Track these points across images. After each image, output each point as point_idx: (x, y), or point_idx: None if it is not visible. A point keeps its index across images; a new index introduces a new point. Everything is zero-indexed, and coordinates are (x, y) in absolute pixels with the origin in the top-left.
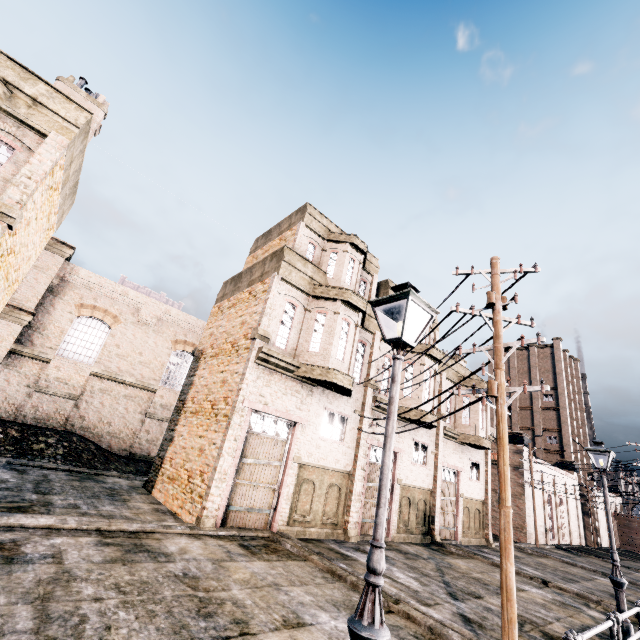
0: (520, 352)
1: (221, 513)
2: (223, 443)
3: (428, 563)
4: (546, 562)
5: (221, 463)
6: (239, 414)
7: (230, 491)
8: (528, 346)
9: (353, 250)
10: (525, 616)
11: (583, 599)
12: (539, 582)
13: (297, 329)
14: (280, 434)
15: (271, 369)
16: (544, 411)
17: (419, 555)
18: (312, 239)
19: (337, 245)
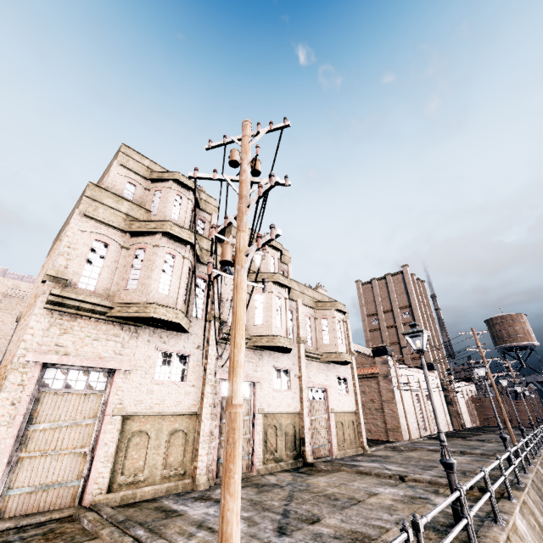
0: (380, 282)
1: None
2: None
3: (282, 491)
4: (413, 455)
5: None
6: (19, 371)
7: (9, 471)
8: (385, 275)
9: (179, 187)
10: (360, 531)
11: (435, 486)
12: (397, 479)
13: (111, 268)
14: (94, 386)
15: (72, 313)
16: (405, 326)
17: (278, 484)
18: (131, 179)
19: (161, 183)
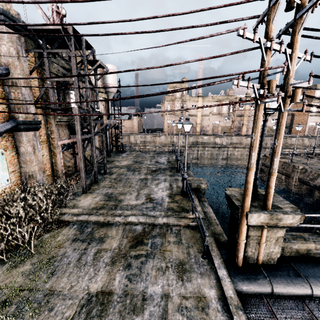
0: None
1: (306, 134)
2: (306, 127)
3: None
4: None
5: (306, 129)
6: (307, 123)
7: (307, 132)
8: None
9: None
10: None
11: None
12: None
13: (316, 109)
14: (314, 124)
15: (312, 116)
16: None
17: None
18: (318, 91)
19: None
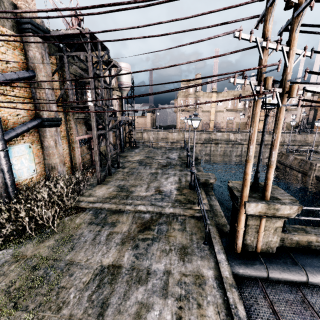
0: None
1: None
2: None
3: None
4: None
5: None
6: None
7: None
8: None
9: None
10: None
11: None
12: None
13: None
14: None
15: None
16: None
17: None
18: None
19: None
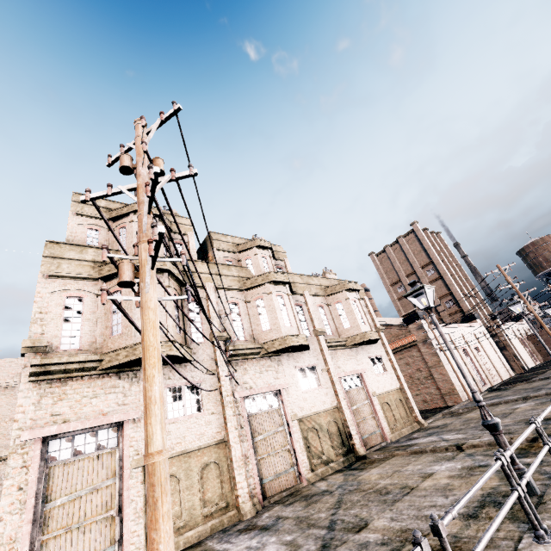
0: (393, 247)
1: None
2: None
3: (331, 498)
4: (473, 415)
5: (0, 532)
6: (18, 454)
7: None
8: (396, 239)
9: None
10: (411, 528)
11: (496, 447)
12: (454, 450)
13: (92, 320)
14: (106, 445)
15: (60, 378)
16: (433, 284)
17: (328, 490)
18: (91, 224)
19: (123, 219)
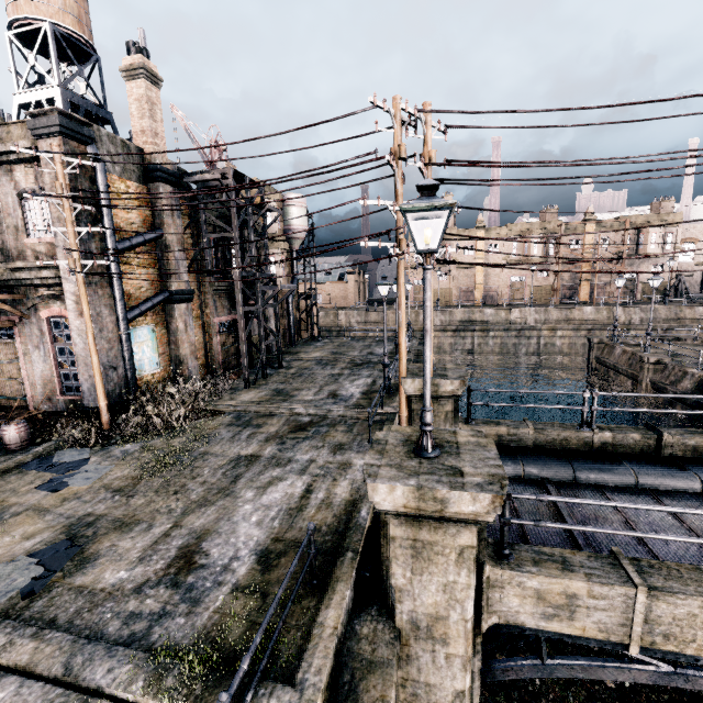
0: None
1: None
2: None
3: None
4: None
5: None
6: None
7: None
8: None
9: None
10: None
11: None
12: None
13: None
14: None
15: None
16: None
17: None
18: None
19: None
